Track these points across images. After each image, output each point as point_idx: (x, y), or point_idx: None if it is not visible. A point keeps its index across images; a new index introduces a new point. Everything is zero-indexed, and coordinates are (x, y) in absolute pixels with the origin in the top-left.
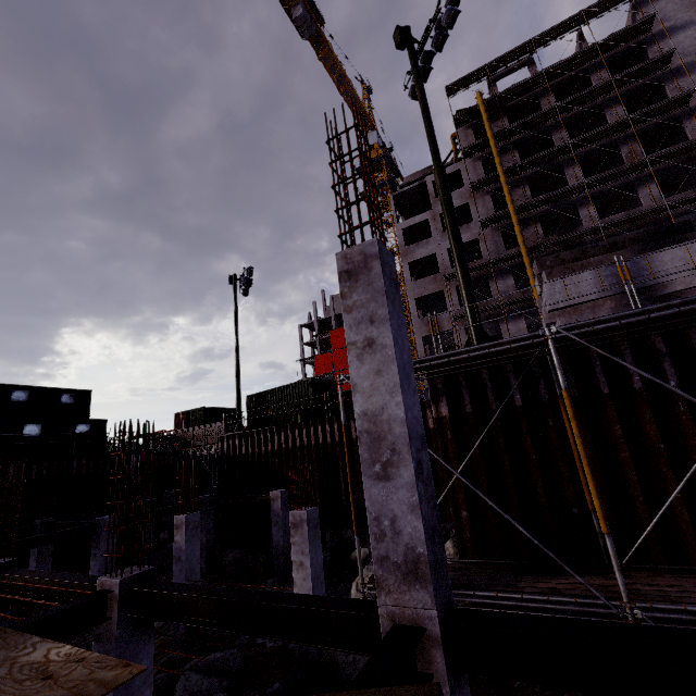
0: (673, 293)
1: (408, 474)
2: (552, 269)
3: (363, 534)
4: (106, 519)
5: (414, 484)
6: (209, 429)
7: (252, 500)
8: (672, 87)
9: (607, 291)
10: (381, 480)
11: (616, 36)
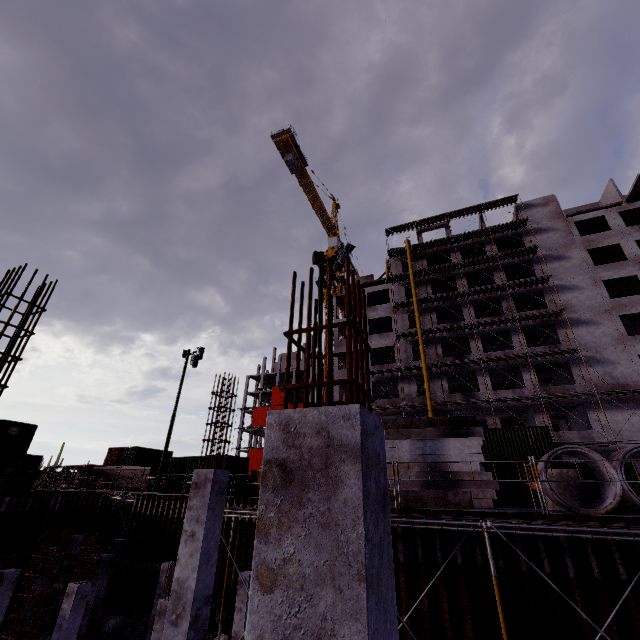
0: (453, 471)
1: (186, 625)
2: (390, 430)
3: (233, 618)
4: (10, 572)
5: (187, 633)
6: (136, 470)
7: (145, 568)
8: (538, 268)
9: (415, 459)
10: (173, 625)
11: (502, 226)
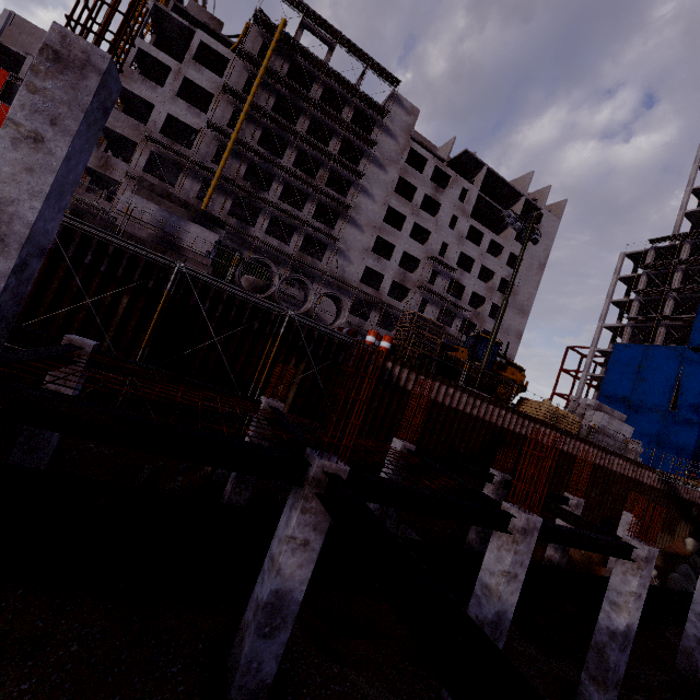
0: (183, 247)
1: None
2: (143, 189)
3: None
4: None
5: None
6: None
7: None
8: (364, 163)
9: (155, 223)
10: None
11: (370, 99)
